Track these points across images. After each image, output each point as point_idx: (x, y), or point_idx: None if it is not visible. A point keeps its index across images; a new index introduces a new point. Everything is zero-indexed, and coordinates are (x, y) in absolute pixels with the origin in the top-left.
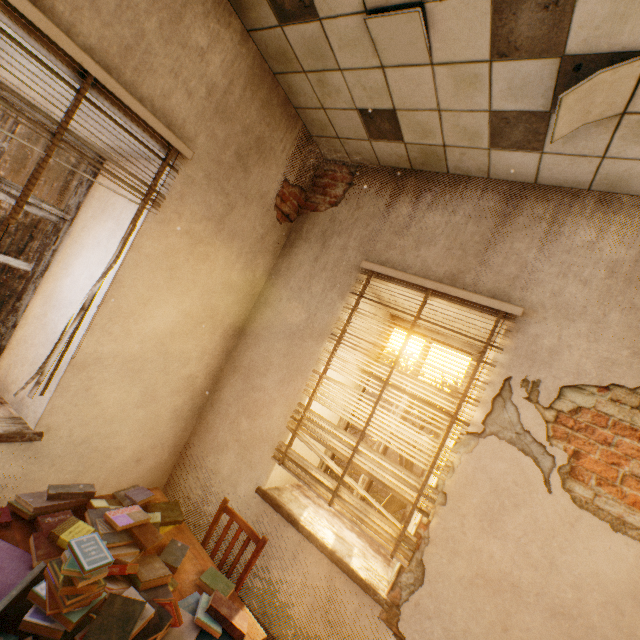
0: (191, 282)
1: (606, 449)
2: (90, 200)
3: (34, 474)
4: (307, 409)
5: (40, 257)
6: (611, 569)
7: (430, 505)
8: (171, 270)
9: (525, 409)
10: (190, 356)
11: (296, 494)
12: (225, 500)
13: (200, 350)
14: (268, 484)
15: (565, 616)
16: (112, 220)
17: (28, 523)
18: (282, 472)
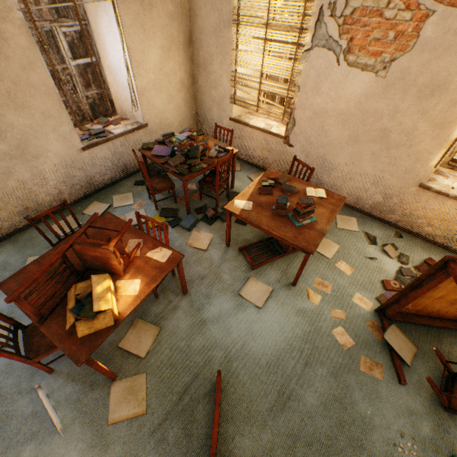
0: (153, 28)
1: (363, 30)
2: (86, 5)
3: (154, 139)
4: (236, 73)
5: (93, 52)
6: (359, 89)
7: (293, 94)
8: (142, 27)
9: (329, 24)
10: (175, 70)
11: (248, 116)
12: (215, 124)
13: (178, 65)
14: (233, 116)
15: (342, 114)
16: (104, 14)
17: (163, 144)
18: (238, 109)
